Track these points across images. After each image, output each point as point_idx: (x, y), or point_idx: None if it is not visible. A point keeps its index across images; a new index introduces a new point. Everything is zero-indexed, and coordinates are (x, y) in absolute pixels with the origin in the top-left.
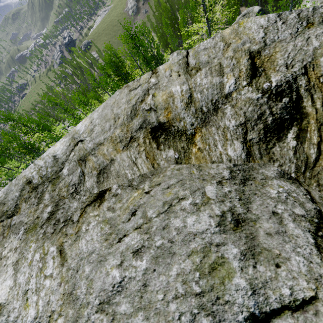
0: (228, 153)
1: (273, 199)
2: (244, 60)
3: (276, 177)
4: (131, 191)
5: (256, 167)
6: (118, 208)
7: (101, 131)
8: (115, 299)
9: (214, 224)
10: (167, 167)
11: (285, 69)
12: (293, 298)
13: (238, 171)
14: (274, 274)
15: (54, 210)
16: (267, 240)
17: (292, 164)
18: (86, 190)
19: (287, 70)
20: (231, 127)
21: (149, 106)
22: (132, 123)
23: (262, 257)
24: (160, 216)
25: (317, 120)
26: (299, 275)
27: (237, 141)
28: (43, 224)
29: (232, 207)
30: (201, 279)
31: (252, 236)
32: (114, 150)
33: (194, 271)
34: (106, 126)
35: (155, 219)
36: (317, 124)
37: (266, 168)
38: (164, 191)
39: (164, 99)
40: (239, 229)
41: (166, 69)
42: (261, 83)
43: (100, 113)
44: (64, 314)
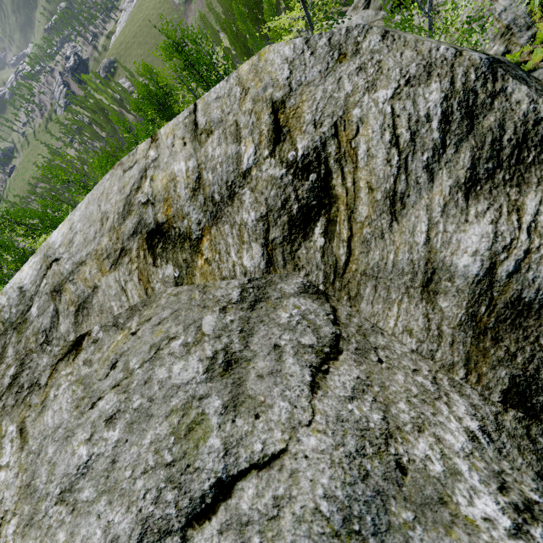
0: (243, 262)
1: (281, 327)
2: (265, 116)
3: (295, 294)
4: (115, 332)
5: (276, 281)
6: (97, 360)
7: (83, 242)
8: (78, 484)
9: (202, 370)
10: (163, 293)
11: (313, 130)
12: (263, 454)
13: (252, 290)
14: (251, 428)
15: (18, 371)
16: (256, 384)
17: (320, 271)
18: (60, 337)
19: (316, 131)
20: (250, 223)
21: (146, 197)
22: (124, 227)
23: (243, 407)
24: (144, 366)
25: (347, 206)
26: (276, 426)
27: (256, 243)
28: (3, 394)
29: (229, 343)
30: (175, 445)
31: (240, 381)
32: (99, 272)
33: (170, 435)
34: (90, 233)
35: (138, 371)
36: (347, 212)
37: (288, 281)
38: (154, 328)
39: (164, 185)
40: (228, 374)
41: (169, 135)
42: (285, 151)
43: (83, 213)
44: (19, 512)
